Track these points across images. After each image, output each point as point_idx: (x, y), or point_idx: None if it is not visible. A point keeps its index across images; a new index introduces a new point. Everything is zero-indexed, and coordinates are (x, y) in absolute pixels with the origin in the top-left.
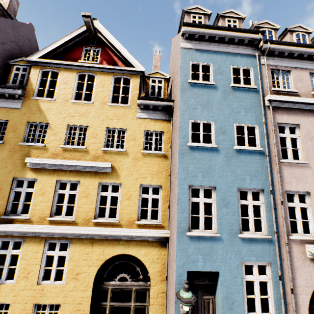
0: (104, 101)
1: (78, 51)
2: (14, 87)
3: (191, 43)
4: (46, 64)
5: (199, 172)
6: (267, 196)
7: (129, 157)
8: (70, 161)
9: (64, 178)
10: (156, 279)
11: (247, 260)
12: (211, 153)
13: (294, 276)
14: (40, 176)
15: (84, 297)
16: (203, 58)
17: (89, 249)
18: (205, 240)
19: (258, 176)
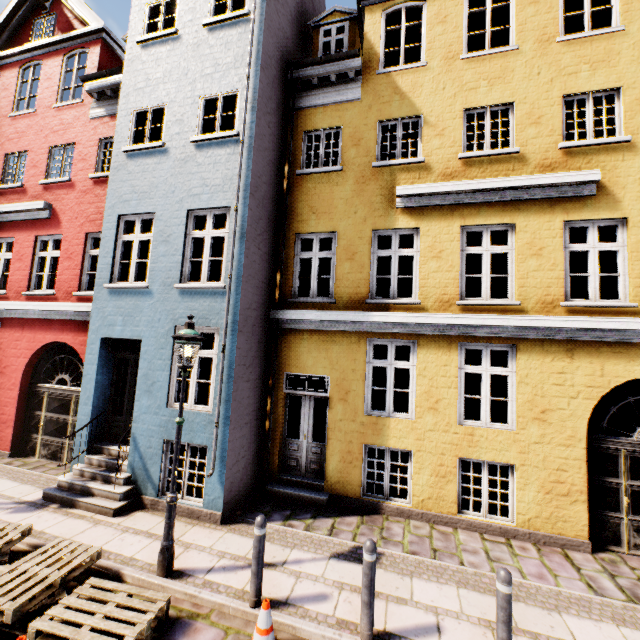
0: (546, 37)
1: None
2: (352, 53)
3: None
4: None
5: None
6: None
7: None
8: (492, 179)
9: (476, 222)
10: None
11: None
12: None
13: None
14: (424, 222)
15: (568, 459)
16: None
17: (563, 363)
18: None
19: None
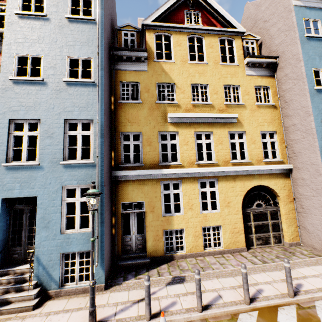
0: (216, 61)
1: (180, 15)
2: (144, 49)
3: (301, 1)
4: (158, 27)
5: None
6: None
7: (247, 109)
8: (204, 114)
9: (199, 130)
10: (285, 201)
11: None
12: None
13: None
14: (180, 129)
15: (237, 219)
16: (312, 14)
17: (233, 184)
18: None
19: None
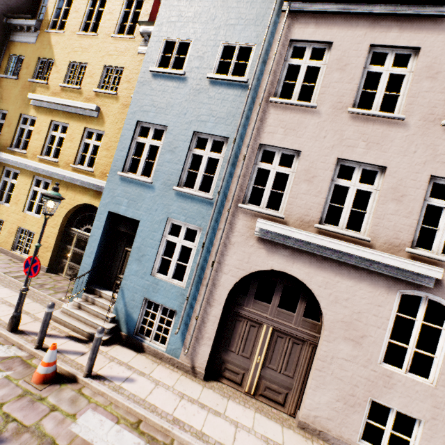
0: (109, 33)
1: None
2: (29, 16)
3: None
4: None
5: (153, 107)
6: (230, 147)
7: (119, 103)
8: (62, 99)
9: (57, 120)
10: None
11: (174, 217)
12: (175, 83)
13: (225, 252)
14: (39, 115)
15: (52, 233)
16: None
17: (64, 192)
18: (136, 184)
19: (227, 119)
